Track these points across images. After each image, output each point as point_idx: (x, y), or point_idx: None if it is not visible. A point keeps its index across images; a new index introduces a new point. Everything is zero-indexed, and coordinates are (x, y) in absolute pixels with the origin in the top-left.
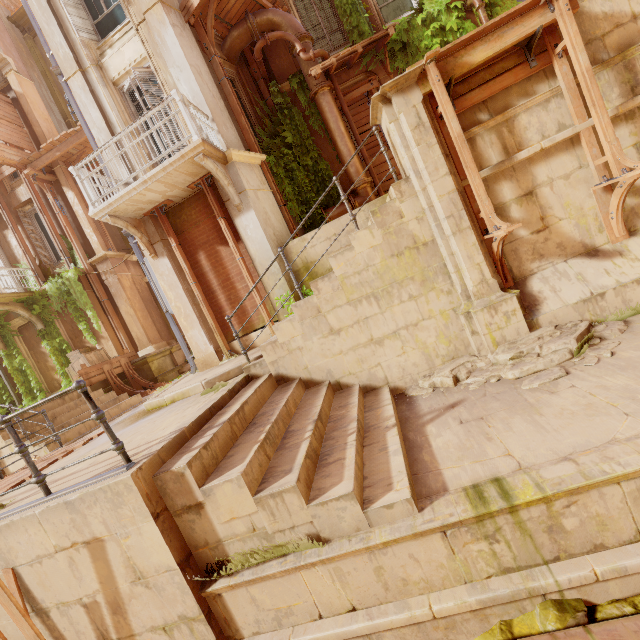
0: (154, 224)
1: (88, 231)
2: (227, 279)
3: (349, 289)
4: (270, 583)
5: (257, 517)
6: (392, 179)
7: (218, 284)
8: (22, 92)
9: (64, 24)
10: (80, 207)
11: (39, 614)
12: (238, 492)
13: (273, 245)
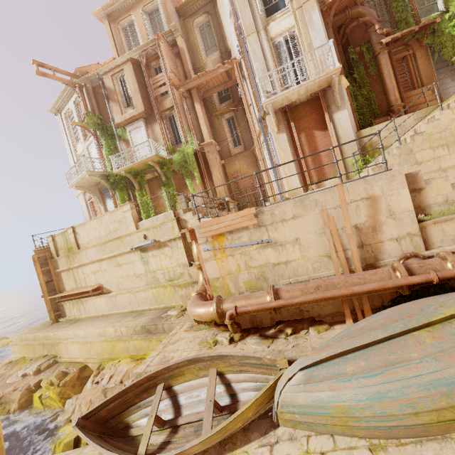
0: (281, 115)
1: (203, 127)
2: (315, 149)
3: (432, 141)
4: (454, 222)
5: (450, 195)
6: (411, 108)
7: (309, 152)
8: (182, 47)
9: (252, 8)
10: (201, 113)
11: (331, 232)
12: (444, 183)
13: (354, 130)
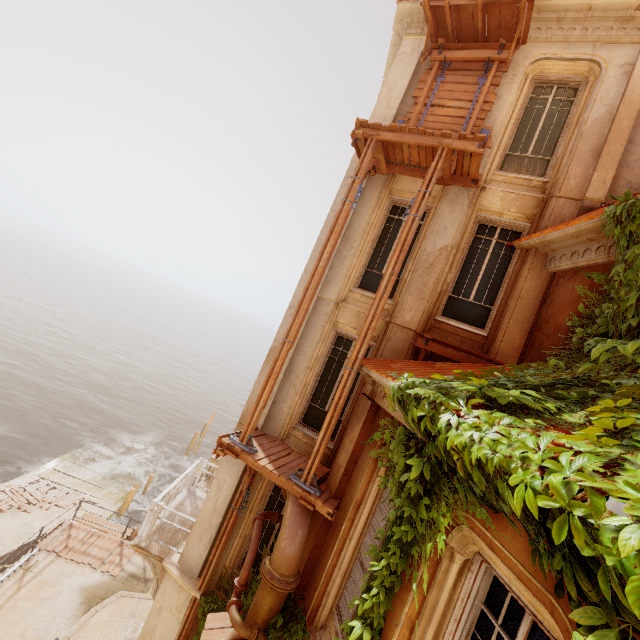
0: None
1: None
2: None
3: None
4: None
5: None
6: None
7: None
8: None
9: None
10: None
11: None
12: None
13: None
